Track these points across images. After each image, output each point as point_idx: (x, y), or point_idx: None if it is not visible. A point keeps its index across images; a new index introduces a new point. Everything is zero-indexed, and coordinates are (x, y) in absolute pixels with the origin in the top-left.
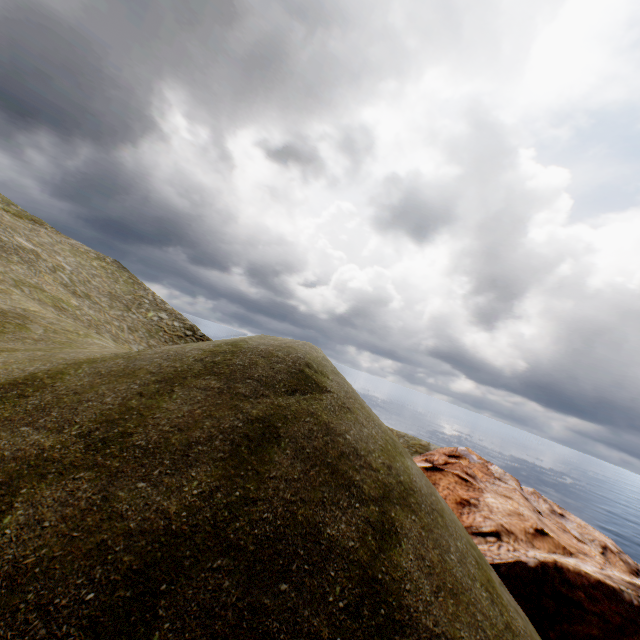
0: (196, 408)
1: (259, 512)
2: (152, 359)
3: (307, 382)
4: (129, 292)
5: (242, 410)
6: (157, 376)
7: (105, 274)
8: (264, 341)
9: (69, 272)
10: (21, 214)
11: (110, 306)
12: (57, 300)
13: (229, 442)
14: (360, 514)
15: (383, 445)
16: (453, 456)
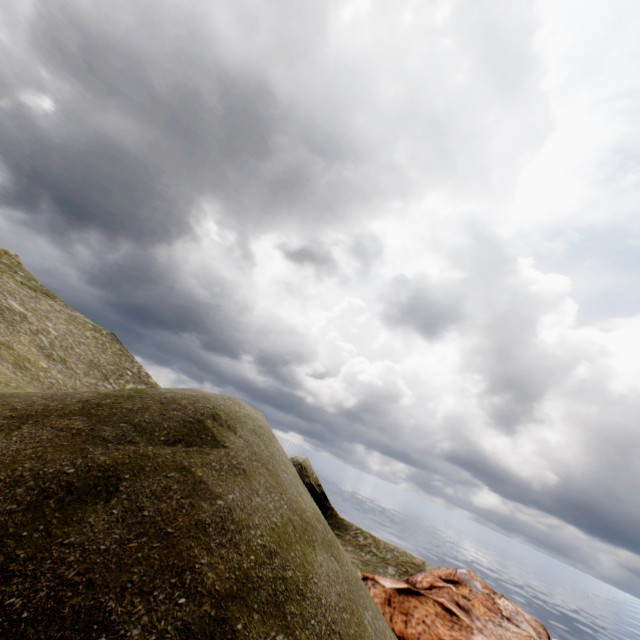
0: (29, 447)
1: (4, 595)
2: (31, 397)
3: (201, 434)
4: (114, 362)
5: (87, 455)
6: (16, 412)
7: (95, 344)
8: (180, 391)
9: (53, 337)
10: (37, 288)
11: (86, 373)
12: (22, 358)
13: (38, 491)
14: (178, 618)
15: (279, 524)
16: (450, 581)
